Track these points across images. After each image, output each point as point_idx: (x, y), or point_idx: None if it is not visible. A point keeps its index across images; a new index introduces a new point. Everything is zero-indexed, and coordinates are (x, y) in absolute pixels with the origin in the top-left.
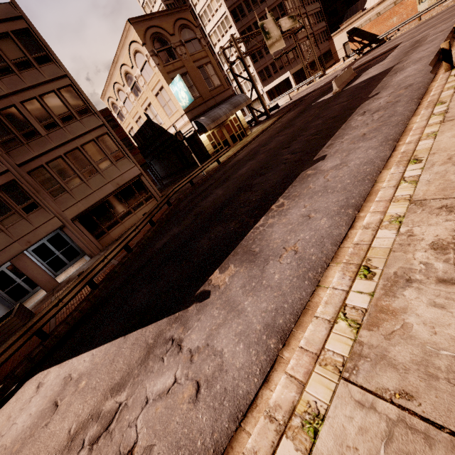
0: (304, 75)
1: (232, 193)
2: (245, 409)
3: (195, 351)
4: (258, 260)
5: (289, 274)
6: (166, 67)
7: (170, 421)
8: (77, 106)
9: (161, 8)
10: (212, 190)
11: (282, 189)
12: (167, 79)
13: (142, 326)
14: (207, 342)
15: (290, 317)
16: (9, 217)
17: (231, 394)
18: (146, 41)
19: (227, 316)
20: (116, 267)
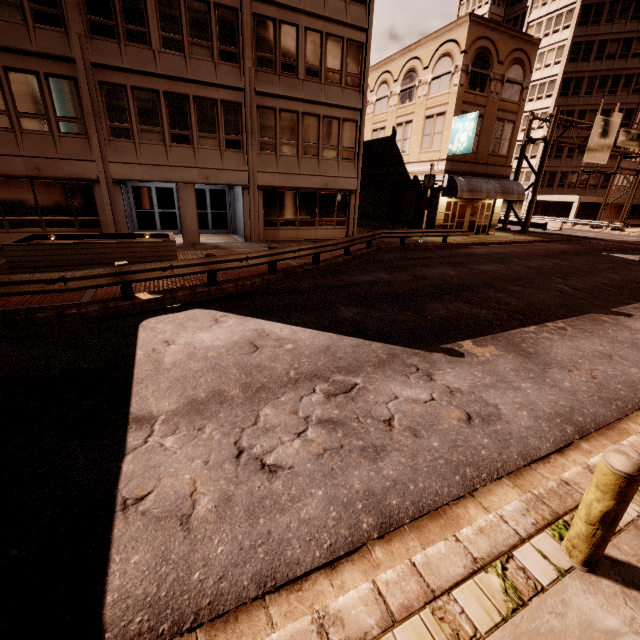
0: (591, 214)
1: (473, 281)
2: (535, 458)
3: (456, 390)
4: (534, 359)
5: (586, 390)
6: (466, 94)
7: (436, 423)
8: (351, 71)
9: None
10: (437, 264)
11: (561, 314)
12: (458, 108)
13: (363, 338)
14: (471, 390)
15: (591, 422)
16: (209, 139)
17: (519, 439)
18: (470, 51)
19: (497, 384)
20: (297, 268)
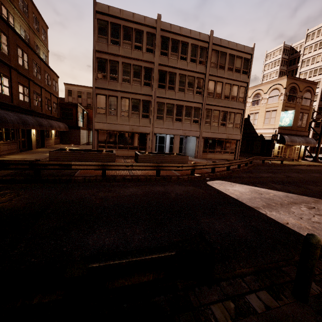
0: None
1: (315, 179)
2: None
3: None
4: None
5: None
6: (286, 103)
7: None
8: (240, 96)
9: (276, 71)
10: (289, 172)
11: None
12: (283, 108)
13: (296, 194)
14: None
15: None
16: (187, 120)
17: None
18: (287, 88)
19: None
20: (234, 169)
